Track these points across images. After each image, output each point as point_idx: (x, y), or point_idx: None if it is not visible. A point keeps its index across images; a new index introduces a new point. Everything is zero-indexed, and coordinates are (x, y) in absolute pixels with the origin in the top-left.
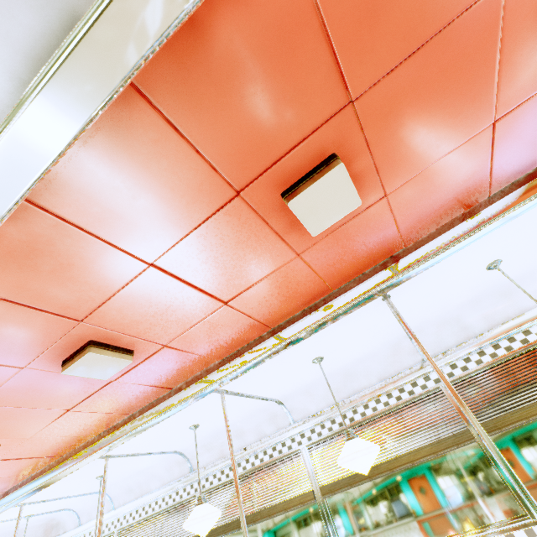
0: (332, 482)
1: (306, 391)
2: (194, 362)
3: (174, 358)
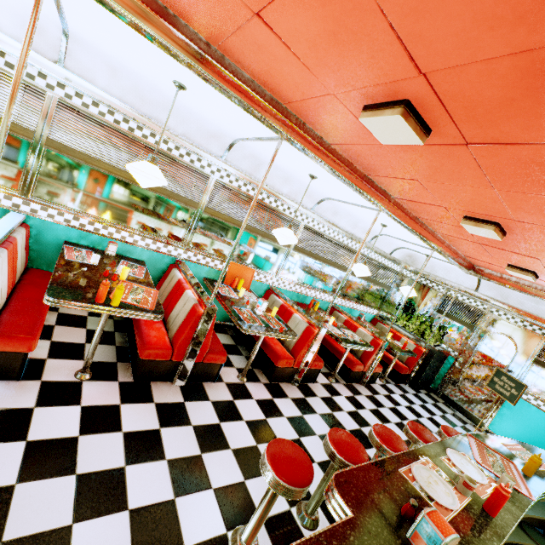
0: (67, 147)
1: (114, 66)
2: None
3: None
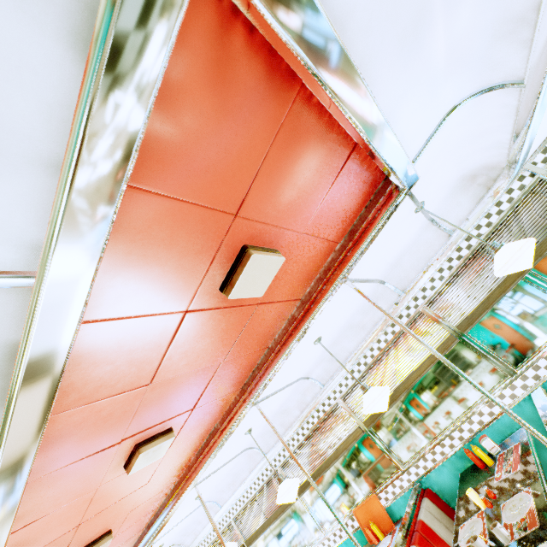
0: (249, 538)
1: (217, 490)
2: None
3: None
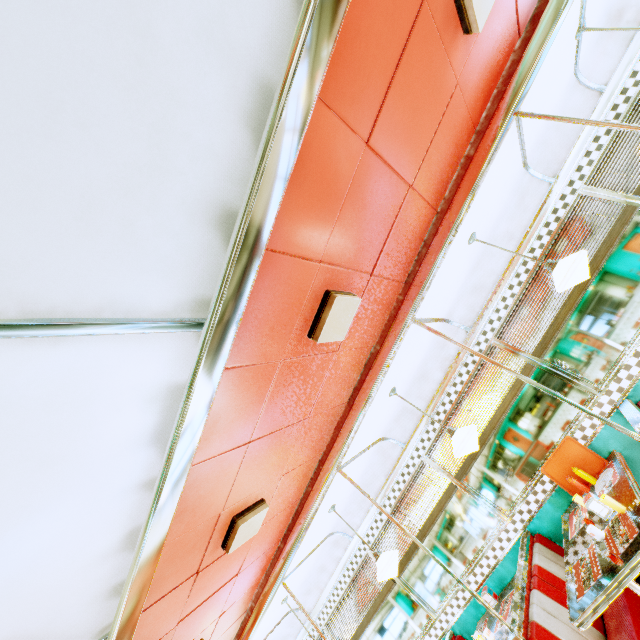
0: (398, 565)
1: (345, 514)
2: (247, 594)
3: (232, 609)
